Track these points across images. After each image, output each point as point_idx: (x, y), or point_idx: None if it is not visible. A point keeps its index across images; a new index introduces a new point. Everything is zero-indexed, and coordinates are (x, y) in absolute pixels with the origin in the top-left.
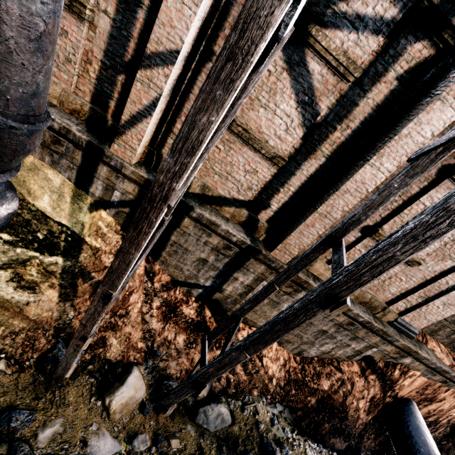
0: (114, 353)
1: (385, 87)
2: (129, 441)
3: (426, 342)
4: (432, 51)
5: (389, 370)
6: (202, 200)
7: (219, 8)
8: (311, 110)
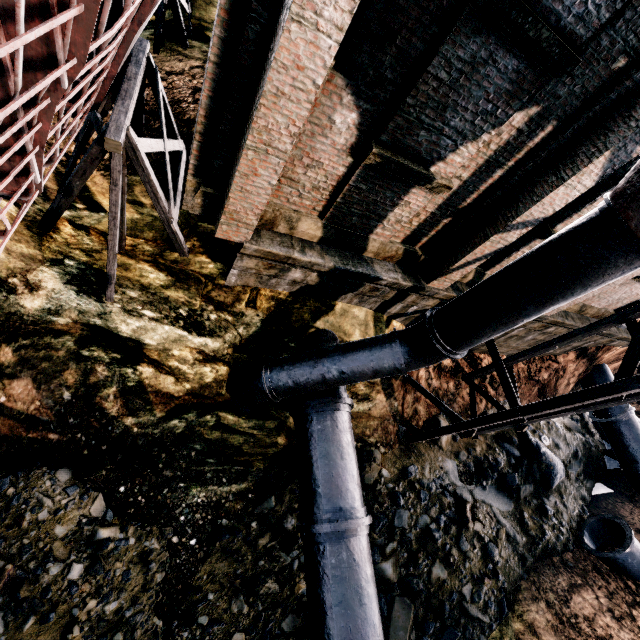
0: (424, 415)
1: None
2: (457, 458)
3: None
4: None
5: (597, 352)
6: None
7: None
8: None
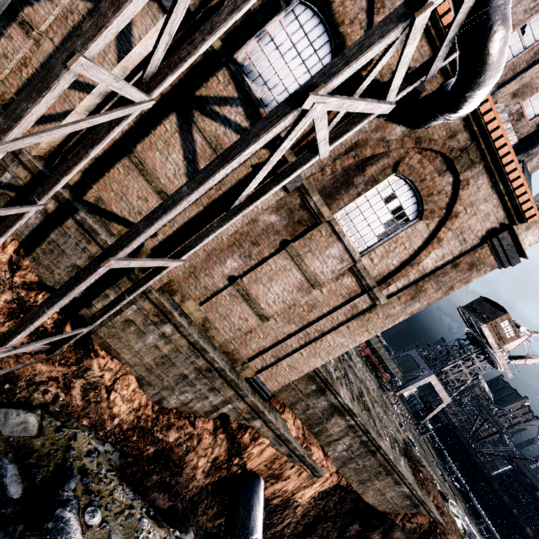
0: None
1: (245, 169)
2: None
3: (283, 412)
4: None
5: (240, 433)
6: (95, 210)
7: (137, 75)
8: (193, 166)
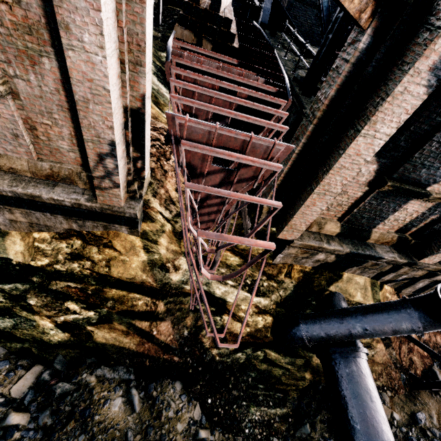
0: (419, 364)
1: None
2: None
3: None
4: None
5: None
6: None
7: None
8: None
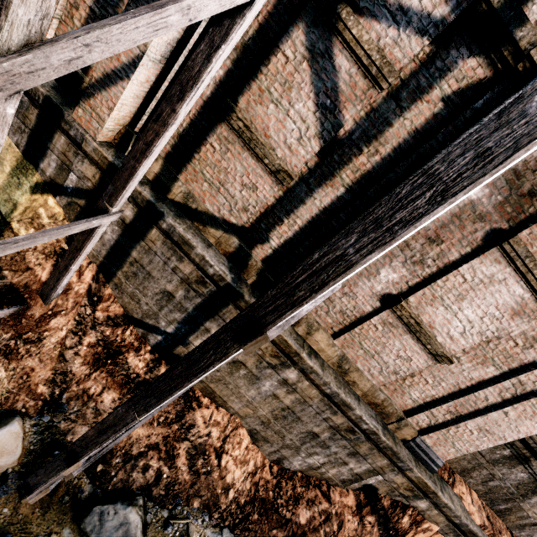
0: None
1: (428, 108)
2: None
3: (454, 483)
4: (489, 72)
5: (395, 514)
6: (183, 212)
7: None
8: (332, 118)
